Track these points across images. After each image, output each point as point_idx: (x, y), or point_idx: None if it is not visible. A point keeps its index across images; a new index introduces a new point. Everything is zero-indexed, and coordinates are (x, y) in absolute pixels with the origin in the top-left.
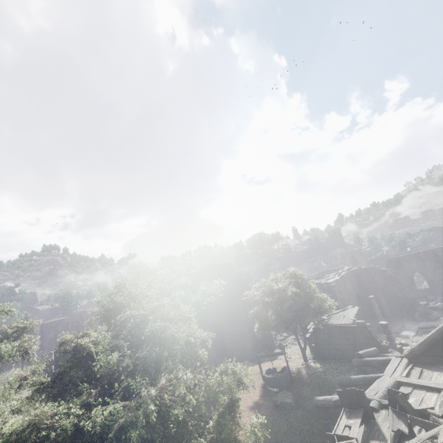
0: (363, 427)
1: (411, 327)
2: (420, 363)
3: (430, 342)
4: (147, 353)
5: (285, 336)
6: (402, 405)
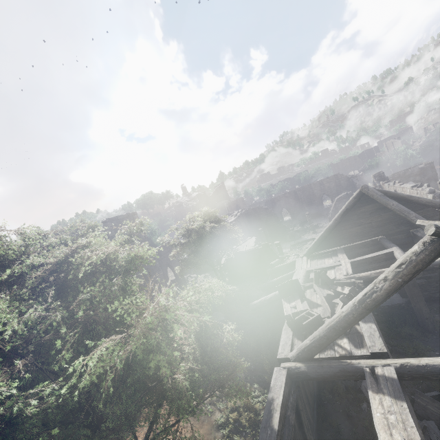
0: (306, 302)
1: (286, 246)
2: (314, 257)
3: (321, 240)
4: (97, 290)
5: (195, 277)
6: (324, 279)
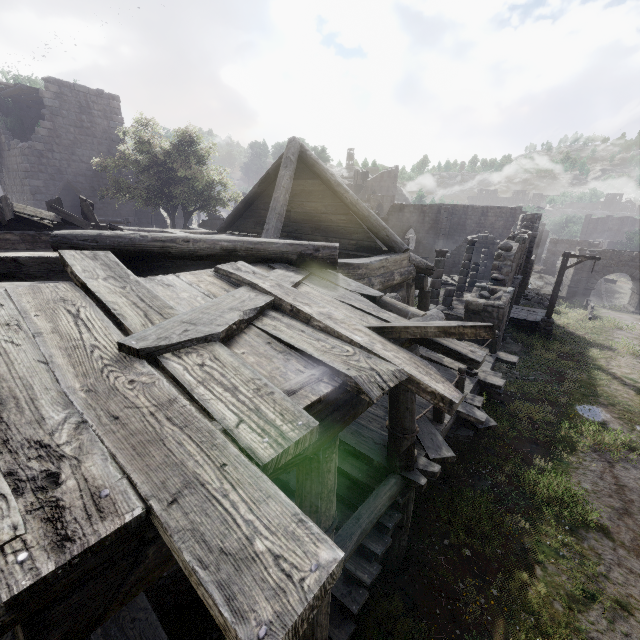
0: None
1: None
2: None
3: (234, 214)
4: None
5: None
6: (86, 214)
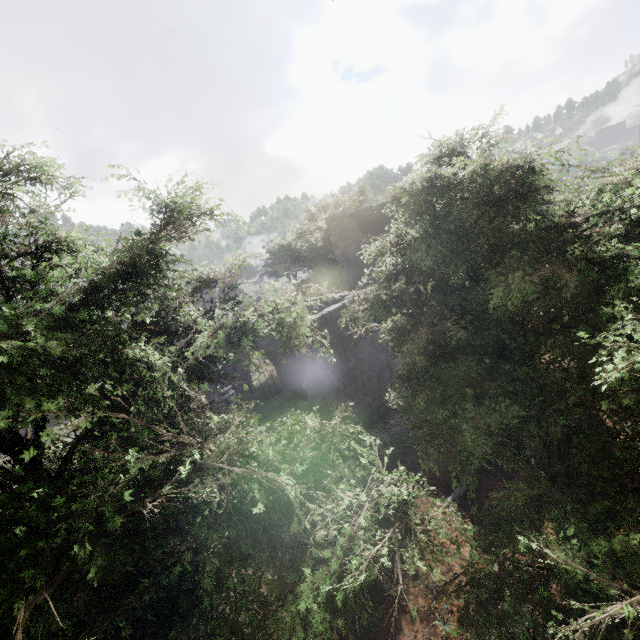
0: None
1: None
2: None
3: None
4: None
5: None
6: None
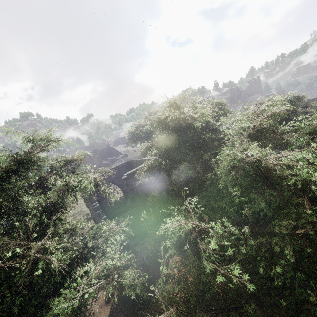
0: None
1: None
2: None
3: None
4: None
5: None
6: None
